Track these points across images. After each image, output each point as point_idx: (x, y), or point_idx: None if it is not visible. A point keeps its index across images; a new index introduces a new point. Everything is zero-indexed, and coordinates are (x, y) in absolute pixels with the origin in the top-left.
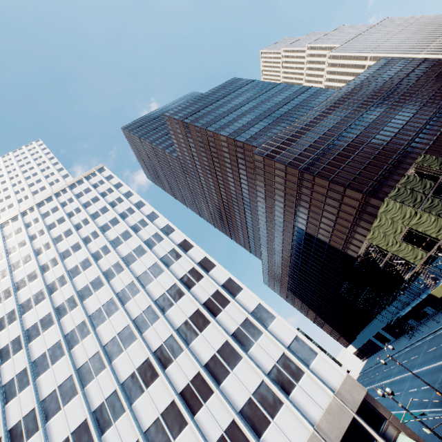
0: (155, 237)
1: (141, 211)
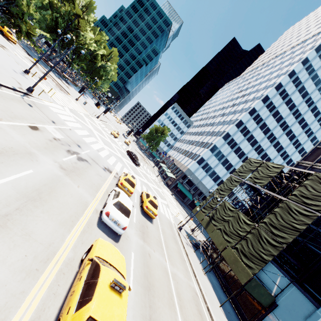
0: (256, 98)
1: (279, 78)
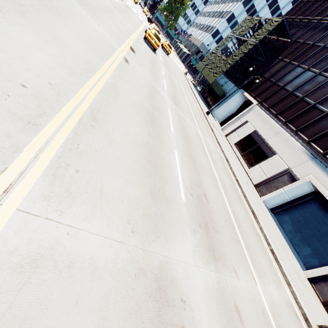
0: None
1: None
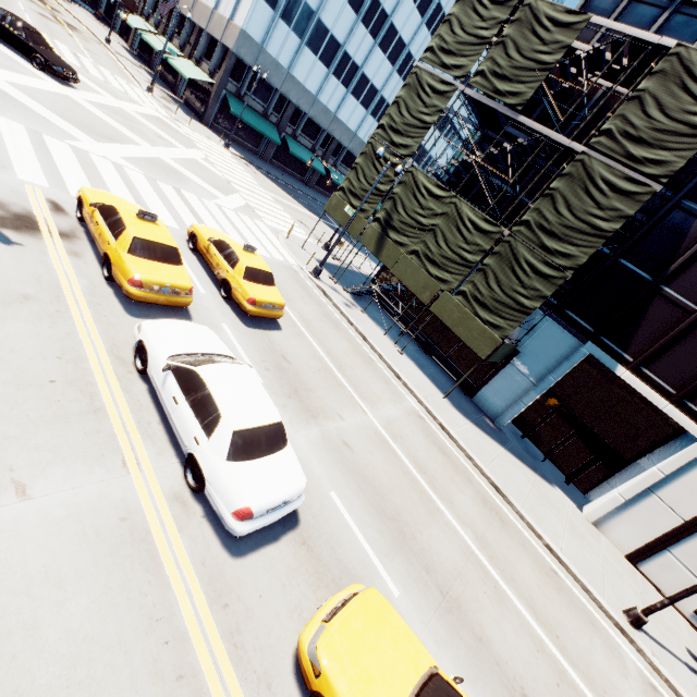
0: None
1: None
